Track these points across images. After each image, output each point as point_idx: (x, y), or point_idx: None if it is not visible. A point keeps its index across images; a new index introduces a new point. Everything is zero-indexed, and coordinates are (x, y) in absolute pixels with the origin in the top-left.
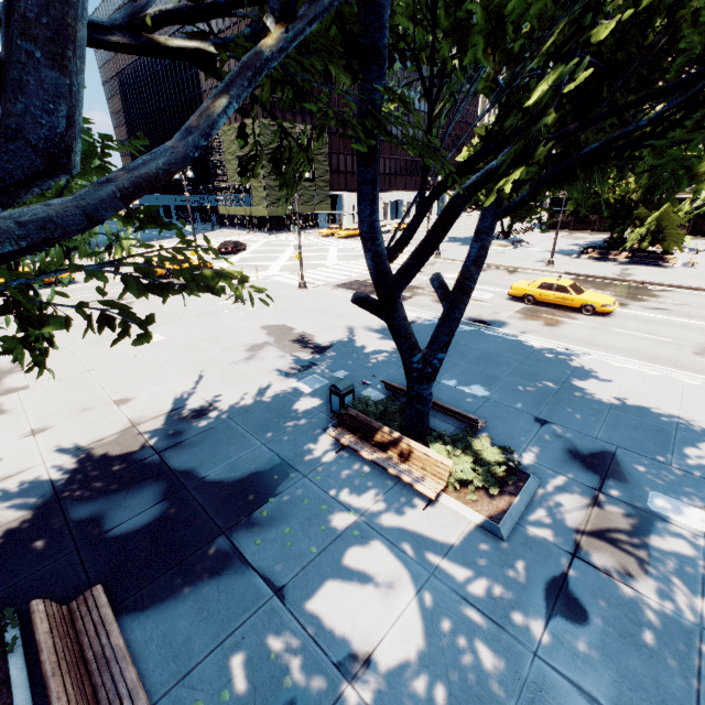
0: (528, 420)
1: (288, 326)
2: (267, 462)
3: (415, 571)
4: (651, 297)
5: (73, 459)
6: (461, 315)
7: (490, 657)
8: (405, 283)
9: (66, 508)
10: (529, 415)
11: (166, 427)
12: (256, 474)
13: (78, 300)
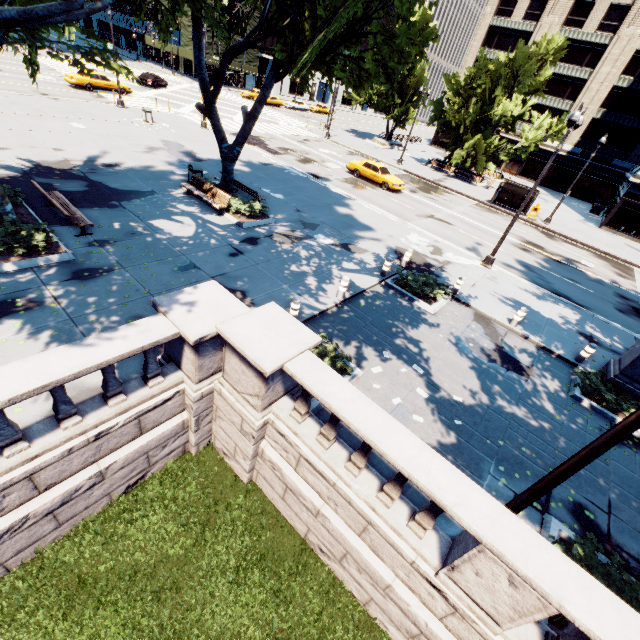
0: (293, 209)
1: (181, 144)
2: (145, 189)
3: (199, 225)
4: (436, 194)
5: (31, 164)
6: (249, 129)
7: (214, 242)
8: (215, 98)
9: (33, 178)
10: (295, 208)
11: (88, 166)
12: (137, 191)
13: (6, 85)
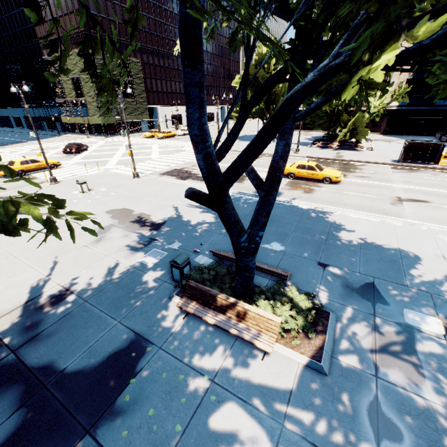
0: (314, 265)
1: (128, 209)
2: (123, 340)
3: (269, 426)
4: (357, 170)
5: None
6: (274, 200)
7: None
8: (235, 180)
9: None
10: (314, 261)
11: (22, 321)
12: (114, 355)
13: None
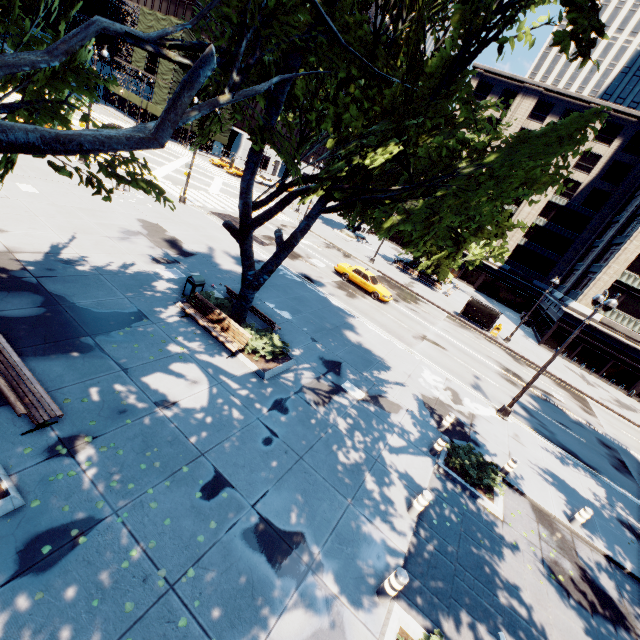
0: (306, 337)
1: (162, 227)
2: (128, 308)
3: (211, 380)
4: (414, 303)
5: None
6: (284, 258)
7: (236, 415)
8: (257, 226)
9: None
10: (308, 335)
11: (43, 263)
12: (118, 312)
13: None
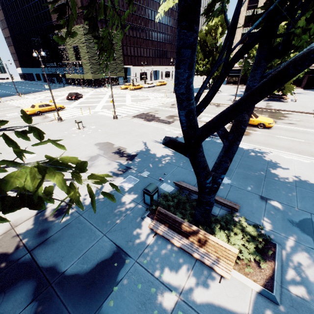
0: (257, 198)
1: (110, 143)
2: (108, 251)
3: None
4: (285, 117)
5: None
6: (237, 149)
7: None
8: (212, 134)
9: None
10: (257, 195)
11: (36, 227)
12: (101, 263)
13: None
